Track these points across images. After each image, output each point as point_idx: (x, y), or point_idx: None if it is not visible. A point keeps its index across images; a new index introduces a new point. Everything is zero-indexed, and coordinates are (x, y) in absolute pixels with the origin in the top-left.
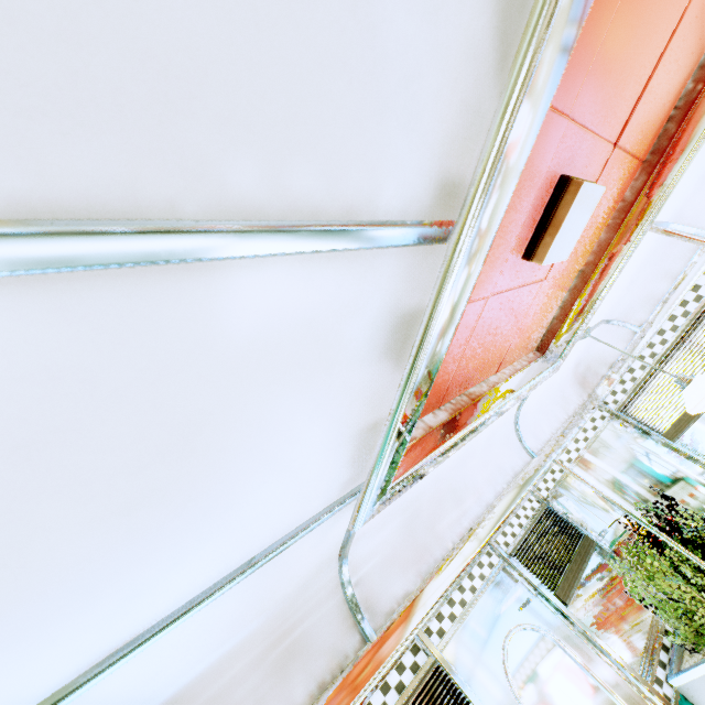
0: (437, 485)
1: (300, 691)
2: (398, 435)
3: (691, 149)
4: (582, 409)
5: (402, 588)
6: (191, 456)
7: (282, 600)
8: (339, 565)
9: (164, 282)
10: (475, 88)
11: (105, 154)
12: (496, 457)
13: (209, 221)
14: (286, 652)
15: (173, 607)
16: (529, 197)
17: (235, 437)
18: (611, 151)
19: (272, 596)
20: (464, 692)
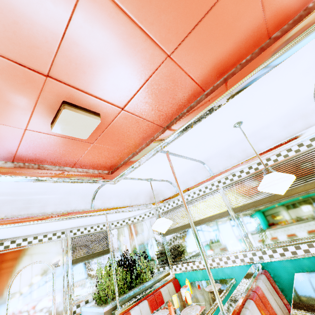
0: (18, 192)
1: None
2: None
3: (172, 134)
4: (139, 205)
5: None
6: None
7: None
8: None
9: None
10: None
11: None
12: (71, 199)
13: None
14: None
15: None
16: (29, 97)
17: None
18: (121, 110)
19: None
20: None
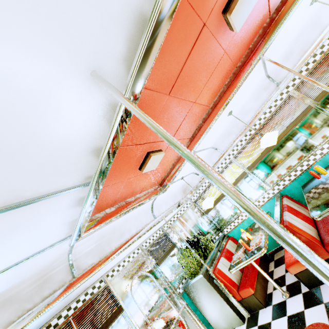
0: (114, 228)
1: (46, 292)
2: (81, 223)
3: (199, 140)
4: (180, 201)
5: (92, 262)
6: (12, 235)
7: (44, 266)
8: (68, 255)
9: (9, 211)
10: (92, 164)
11: (0, 201)
12: (141, 218)
13: (20, 202)
14: (44, 281)
15: (3, 268)
16: (134, 159)
17: (25, 230)
18: None
19: (40, 265)
20: (114, 294)
